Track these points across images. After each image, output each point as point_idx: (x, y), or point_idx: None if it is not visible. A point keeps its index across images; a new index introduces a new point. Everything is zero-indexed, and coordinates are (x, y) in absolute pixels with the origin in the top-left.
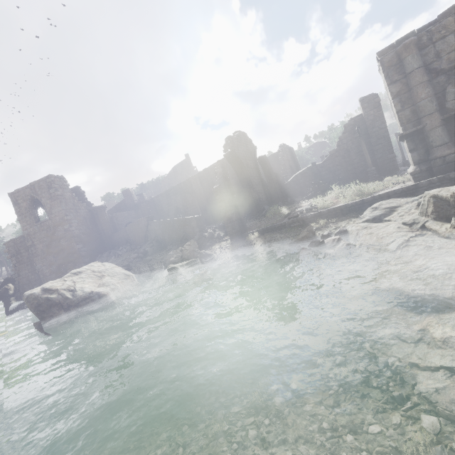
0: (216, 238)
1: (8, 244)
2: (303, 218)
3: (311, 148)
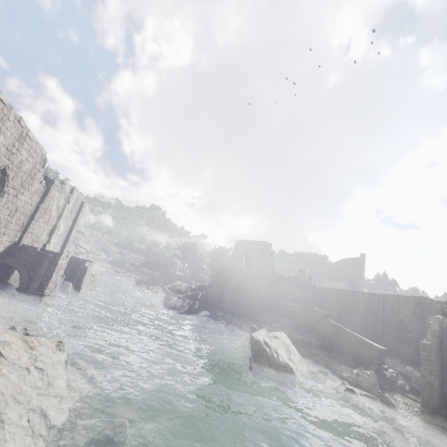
0: (398, 386)
1: (216, 267)
2: None
3: None
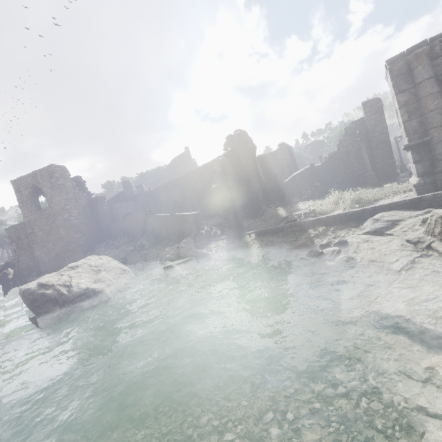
0: (213, 236)
1: (9, 230)
2: (301, 223)
3: (309, 147)
